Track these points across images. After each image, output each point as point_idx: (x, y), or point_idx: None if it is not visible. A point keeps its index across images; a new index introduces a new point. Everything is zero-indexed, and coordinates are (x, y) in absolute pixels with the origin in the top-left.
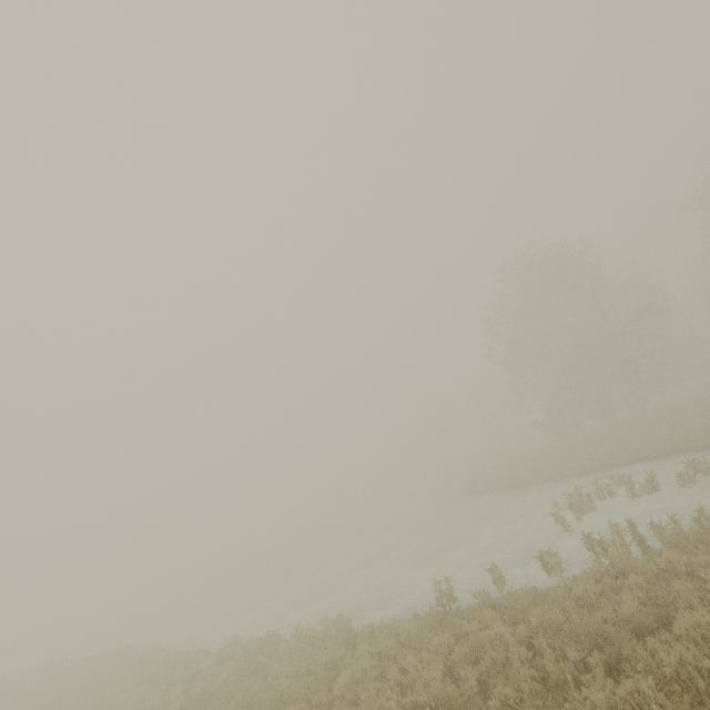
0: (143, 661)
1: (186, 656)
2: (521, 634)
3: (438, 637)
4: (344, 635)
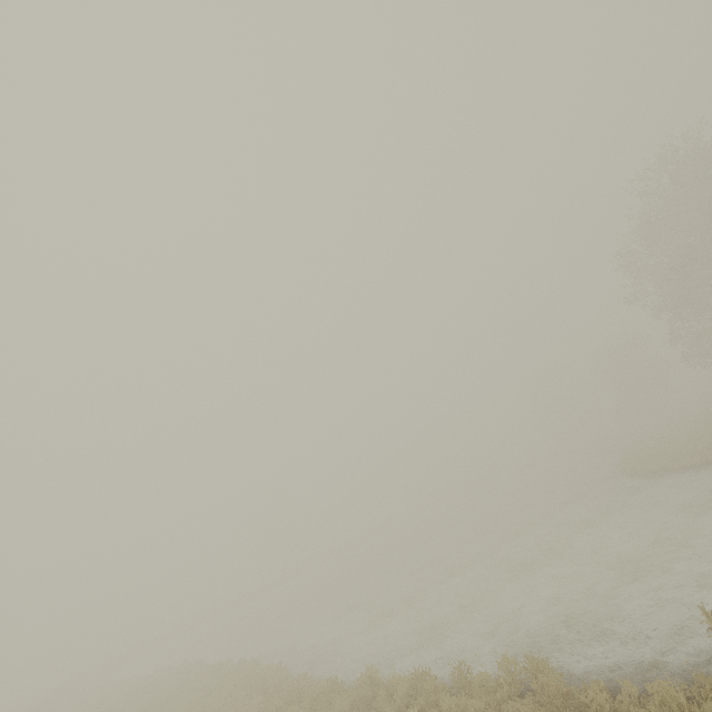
0: (265, 683)
1: (312, 687)
2: None
3: None
4: (557, 701)
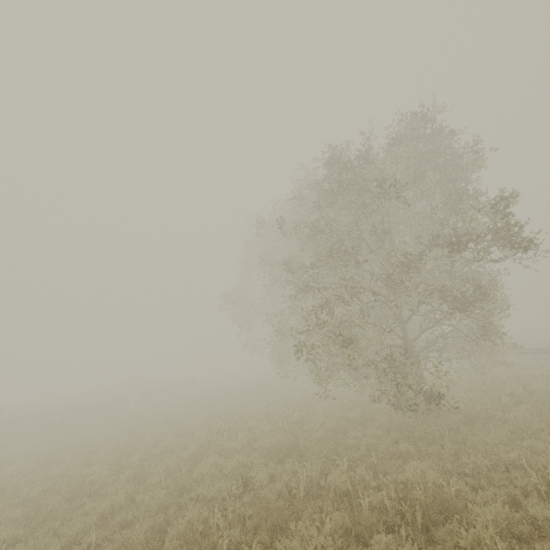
0: None
1: None
2: None
3: None
4: None
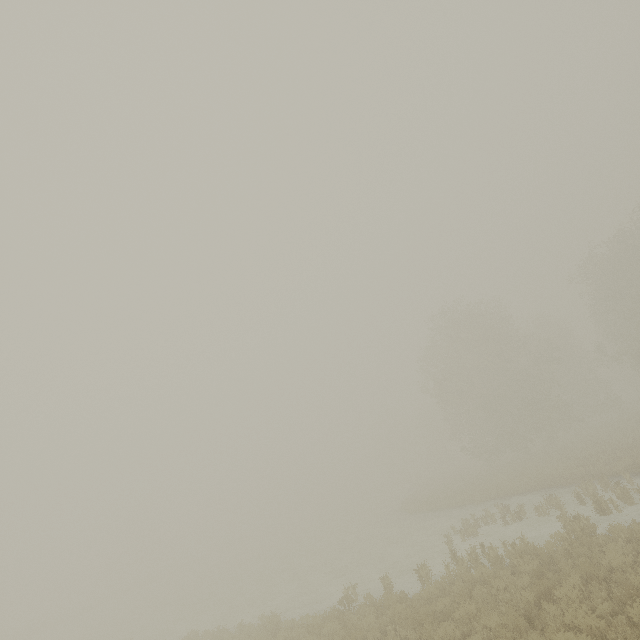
0: None
1: None
2: (383, 623)
3: (330, 624)
4: (273, 626)
